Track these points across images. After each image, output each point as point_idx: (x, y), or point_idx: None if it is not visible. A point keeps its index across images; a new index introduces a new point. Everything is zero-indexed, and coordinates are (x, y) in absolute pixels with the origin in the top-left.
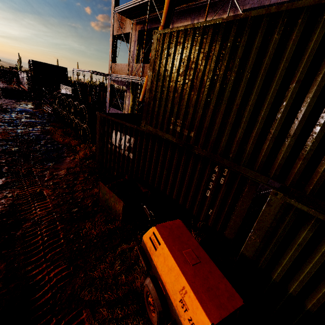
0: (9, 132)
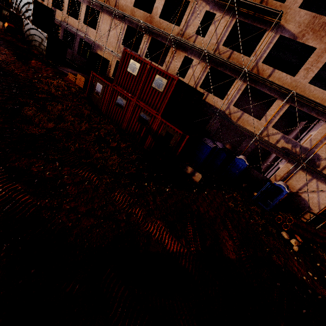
0: None
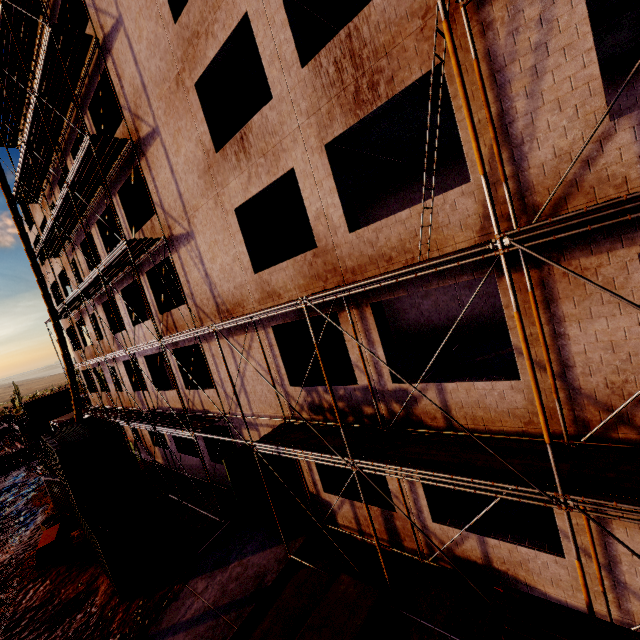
0: None
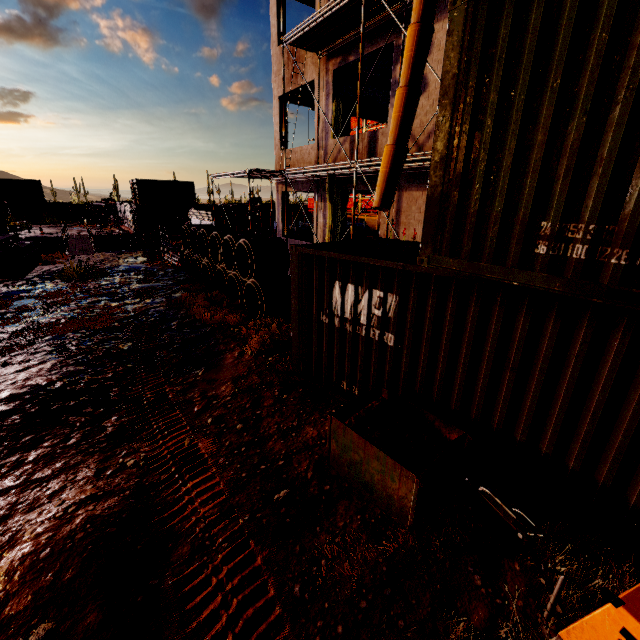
0: (113, 313)
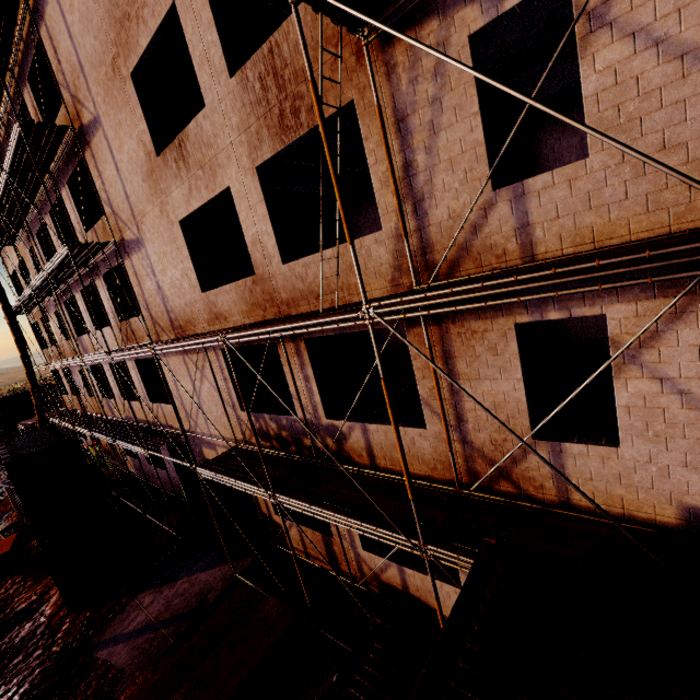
0: None
